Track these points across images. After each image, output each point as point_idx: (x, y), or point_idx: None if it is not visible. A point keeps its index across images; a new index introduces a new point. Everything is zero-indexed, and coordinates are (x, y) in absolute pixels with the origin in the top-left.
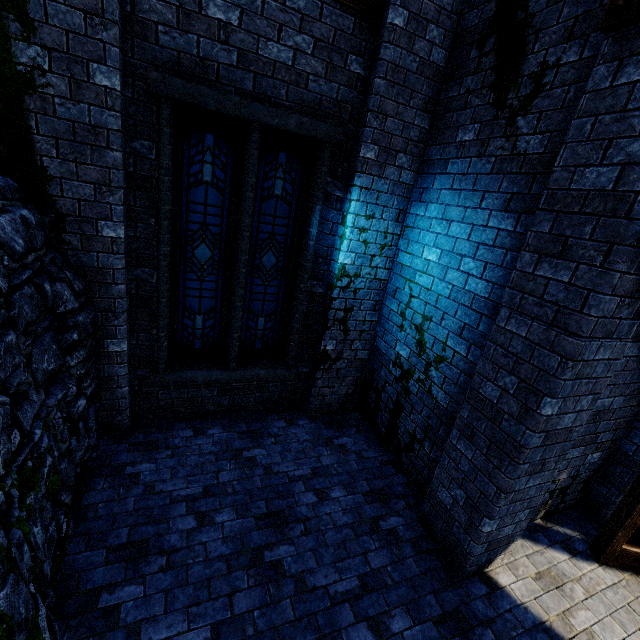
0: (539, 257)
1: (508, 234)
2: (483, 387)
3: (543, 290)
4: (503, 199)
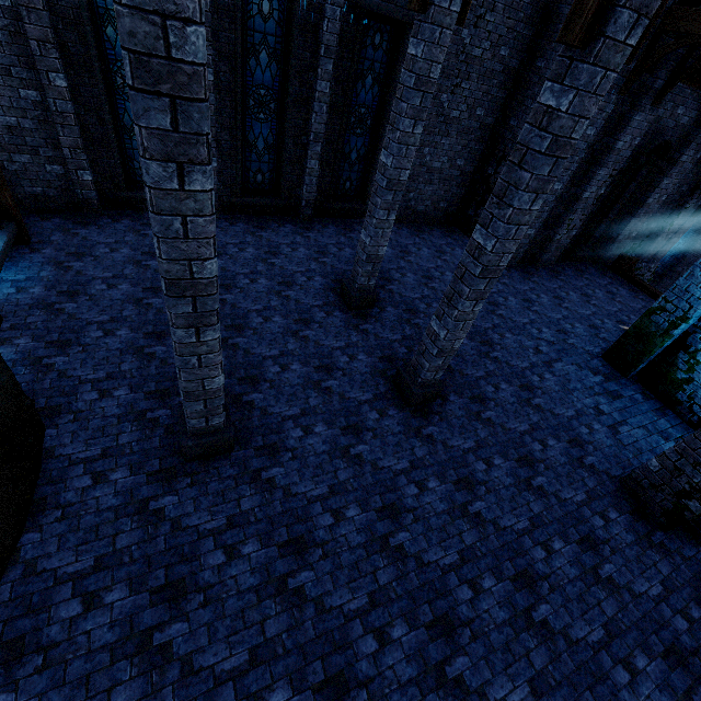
0: (700, 246)
1: (694, 238)
2: (677, 269)
3: (698, 252)
4: (695, 230)
